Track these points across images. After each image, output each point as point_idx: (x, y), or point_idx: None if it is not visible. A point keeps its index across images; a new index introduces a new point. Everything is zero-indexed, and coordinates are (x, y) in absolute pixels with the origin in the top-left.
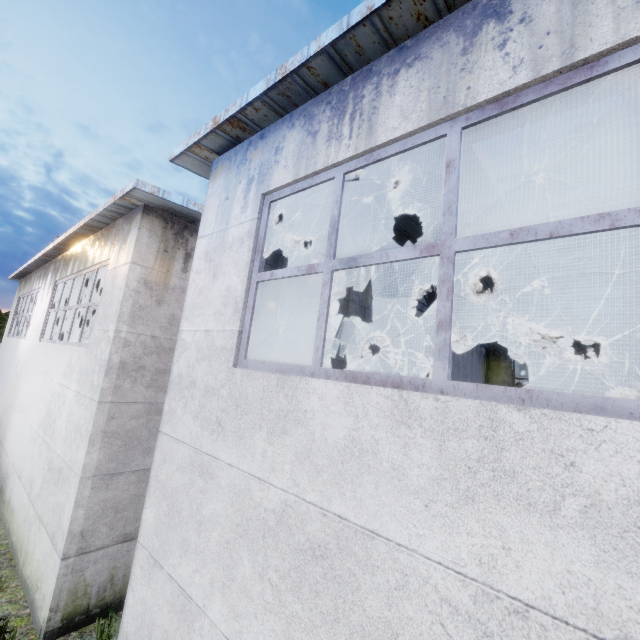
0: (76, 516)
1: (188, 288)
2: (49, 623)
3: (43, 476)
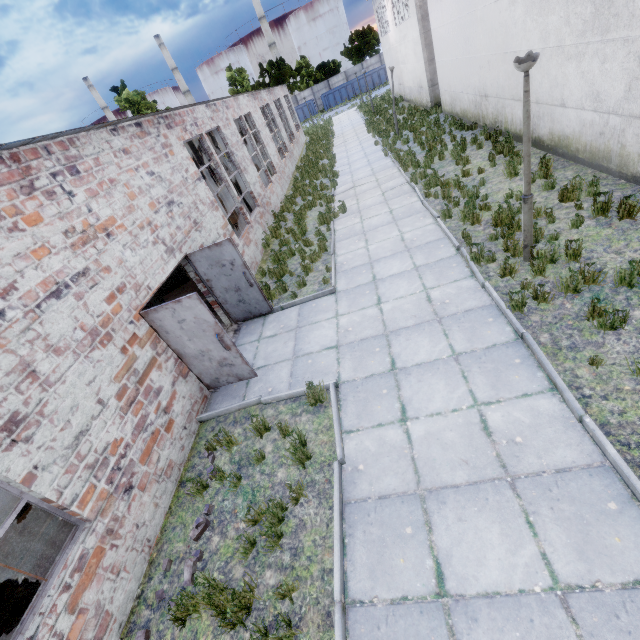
0: (427, 75)
1: None
2: (431, 106)
3: (417, 76)
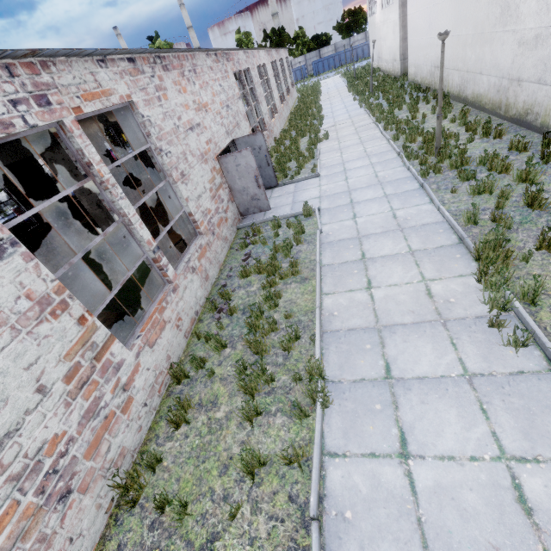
0: (400, 50)
1: None
2: (400, 75)
3: (393, 50)
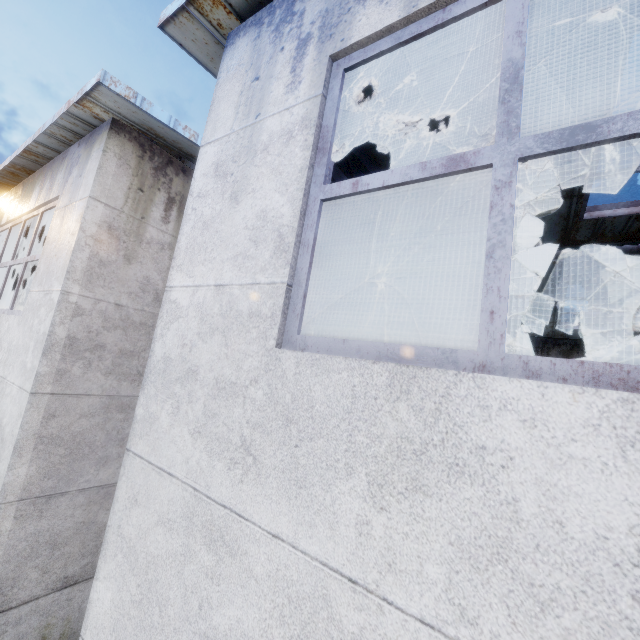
0: None
1: (183, 221)
2: None
3: None
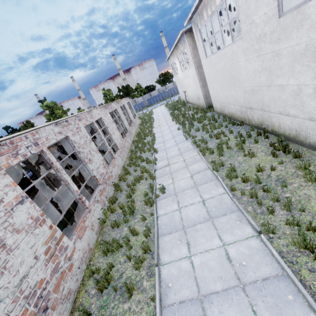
0: (202, 93)
1: (198, 49)
2: (206, 107)
3: (196, 93)
